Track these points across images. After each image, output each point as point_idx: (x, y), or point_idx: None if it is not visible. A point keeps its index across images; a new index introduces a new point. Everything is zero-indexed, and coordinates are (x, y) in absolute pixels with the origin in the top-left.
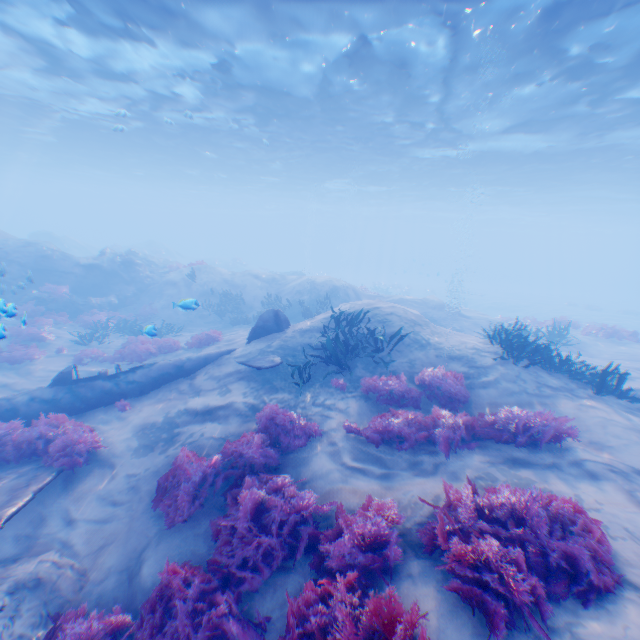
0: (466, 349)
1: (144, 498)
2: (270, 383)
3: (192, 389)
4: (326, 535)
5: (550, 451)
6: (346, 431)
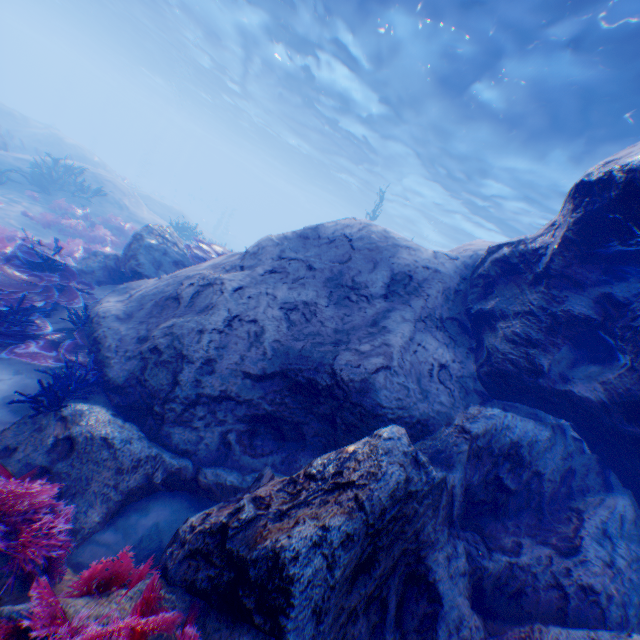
0: (154, 223)
1: None
2: None
3: None
4: None
5: None
6: (26, 217)
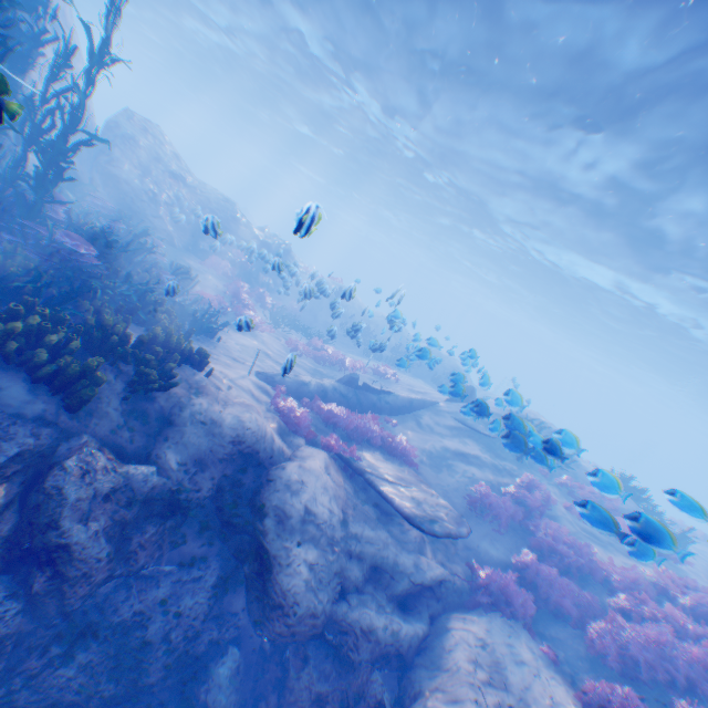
0: None
1: (459, 505)
2: (496, 451)
3: (432, 429)
4: (604, 569)
5: (673, 566)
6: (565, 509)
